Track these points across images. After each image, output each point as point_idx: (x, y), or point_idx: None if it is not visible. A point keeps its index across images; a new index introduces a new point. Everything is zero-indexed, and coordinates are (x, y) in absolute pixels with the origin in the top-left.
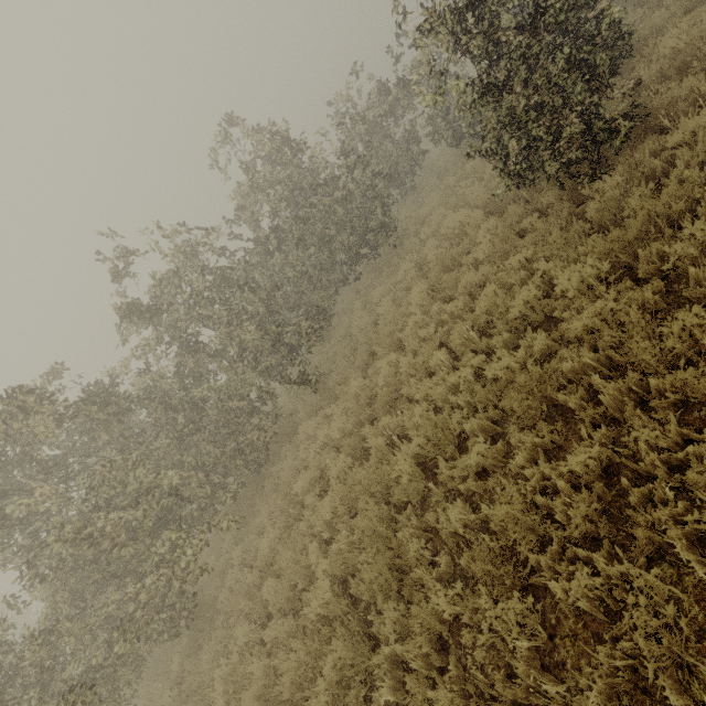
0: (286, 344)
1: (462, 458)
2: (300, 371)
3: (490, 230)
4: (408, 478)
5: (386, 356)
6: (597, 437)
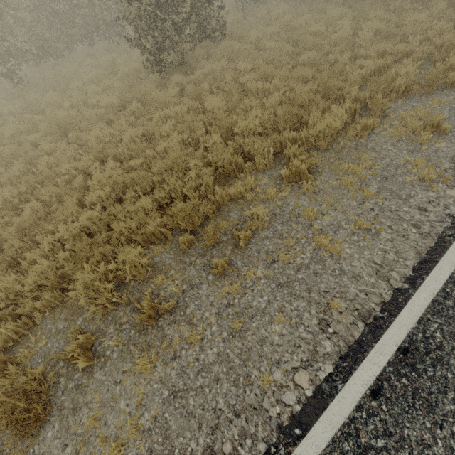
0: (7, 48)
1: (29, 136)
2: (10, 70)
3: (135, 68)
4: (10, 136)
5: (54, 92)
6: (61, 144)
